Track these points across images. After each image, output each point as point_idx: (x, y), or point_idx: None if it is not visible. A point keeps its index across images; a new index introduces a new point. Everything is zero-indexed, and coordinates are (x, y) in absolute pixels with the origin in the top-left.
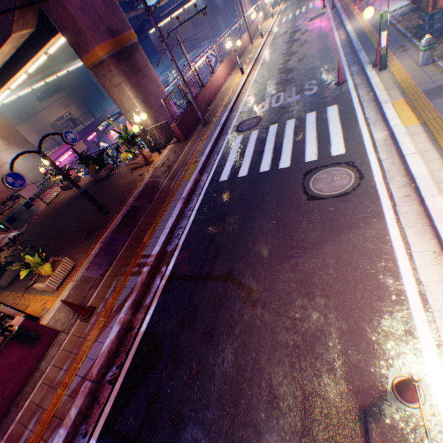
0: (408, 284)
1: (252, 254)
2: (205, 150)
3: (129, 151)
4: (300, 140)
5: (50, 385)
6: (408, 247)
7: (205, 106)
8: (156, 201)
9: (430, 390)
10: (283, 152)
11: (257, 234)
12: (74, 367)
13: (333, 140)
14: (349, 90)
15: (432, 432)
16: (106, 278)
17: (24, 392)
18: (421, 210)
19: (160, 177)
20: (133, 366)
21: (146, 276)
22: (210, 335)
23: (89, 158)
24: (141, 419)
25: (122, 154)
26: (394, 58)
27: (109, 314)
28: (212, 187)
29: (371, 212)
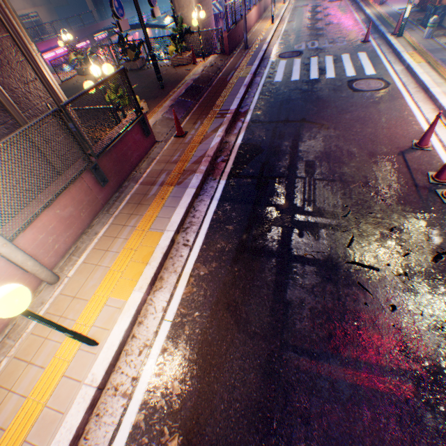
0: (419, 119)
1: (318, 112)
2: (253, 63)
3: (177, 46)
4: (340, 67)
5: (167, 163)
6: (418, 108)
7: (242, 37)
8: (215, 86)
9: (431, 145)
10: (327, 71)
11: (319, 105)
12: (187, 154)
13: (366, 68)
14: (373, 46)
15: (432, 154)
16: (187, 121)
17: (141, 167)
18: (425, 96)
19: (212, 73)
20: (239, 155)
21: (231, 119)
22: (298, 141)
23: (125, 44)
24: (260, 170)
25: (169, 47)
26: (406, 33)
27: (205, 134)
28: (269, 84)
29: (396, 97)
